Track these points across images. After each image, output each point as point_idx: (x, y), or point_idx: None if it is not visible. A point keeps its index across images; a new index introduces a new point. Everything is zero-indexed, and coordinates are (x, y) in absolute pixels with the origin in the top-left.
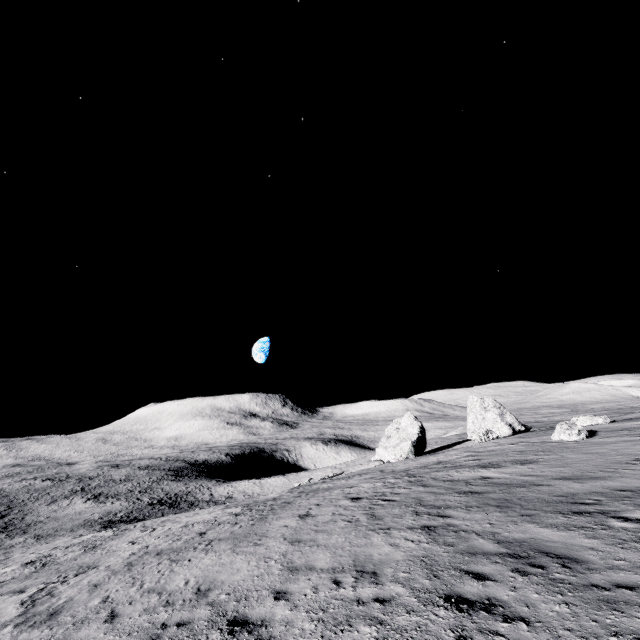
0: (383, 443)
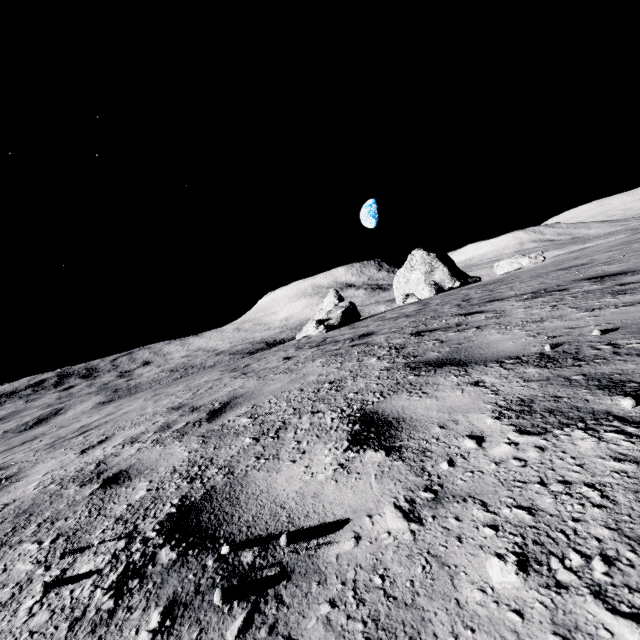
0: (304, 328)
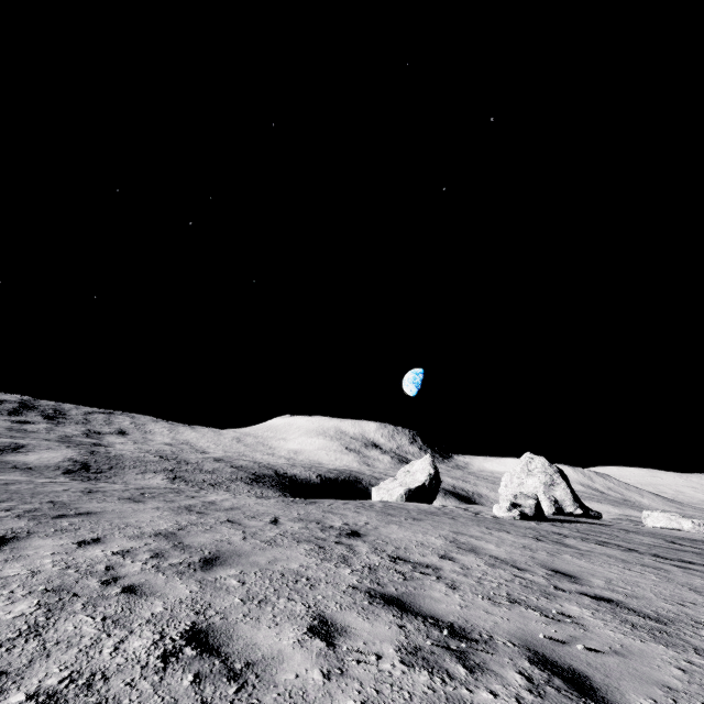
0: (383, 484)
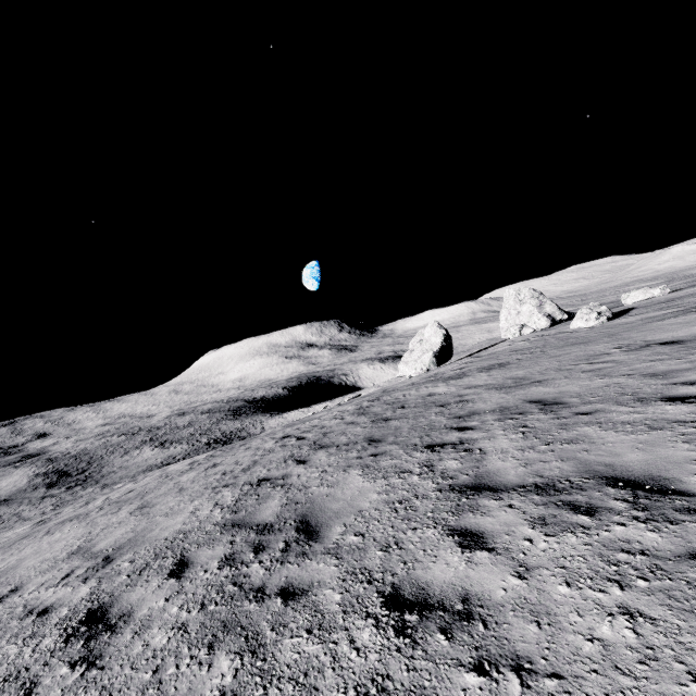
0: (405, 358)
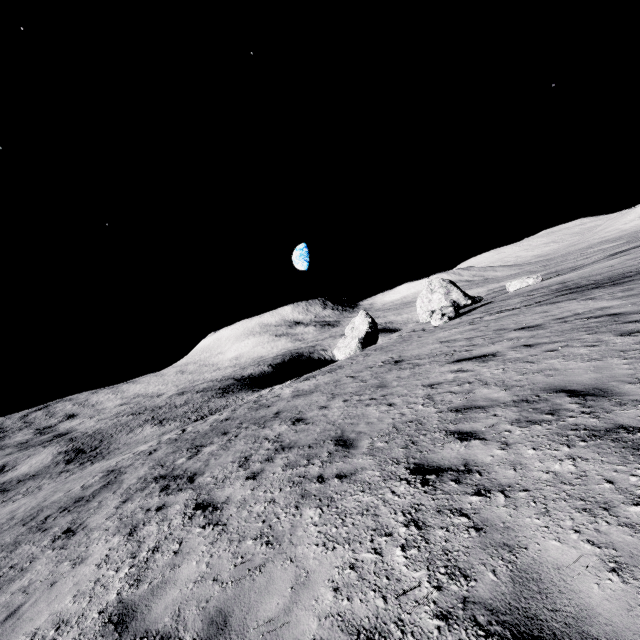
0: (339, 344)
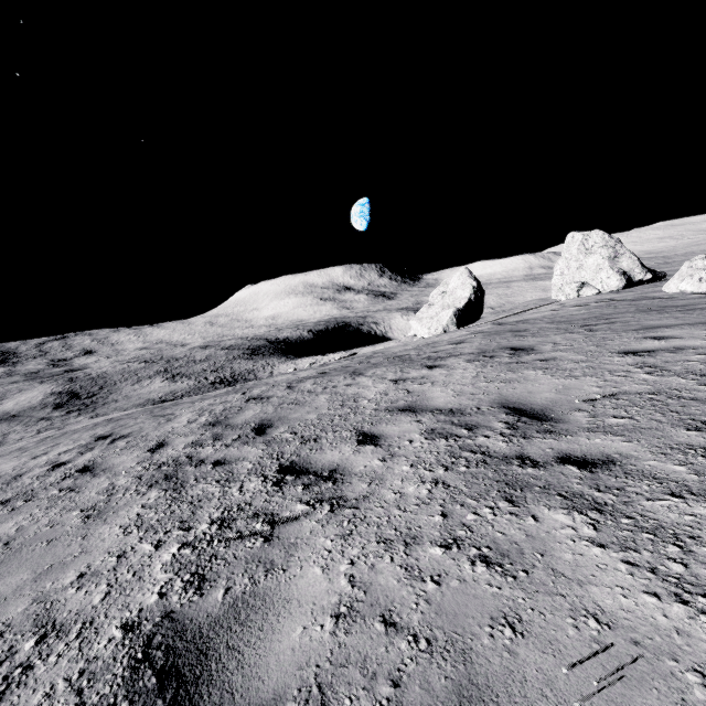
0: (420, 313)
